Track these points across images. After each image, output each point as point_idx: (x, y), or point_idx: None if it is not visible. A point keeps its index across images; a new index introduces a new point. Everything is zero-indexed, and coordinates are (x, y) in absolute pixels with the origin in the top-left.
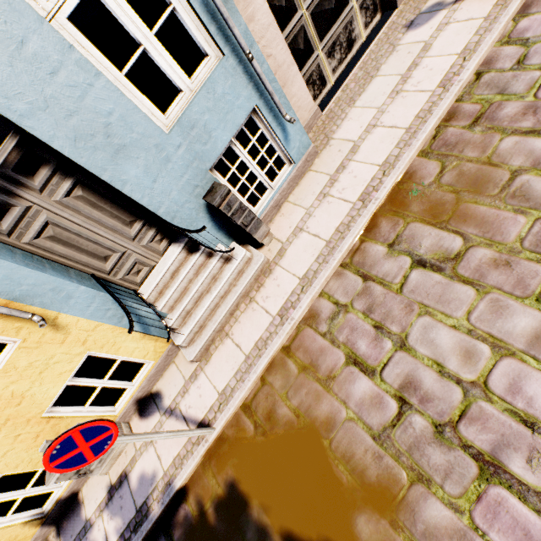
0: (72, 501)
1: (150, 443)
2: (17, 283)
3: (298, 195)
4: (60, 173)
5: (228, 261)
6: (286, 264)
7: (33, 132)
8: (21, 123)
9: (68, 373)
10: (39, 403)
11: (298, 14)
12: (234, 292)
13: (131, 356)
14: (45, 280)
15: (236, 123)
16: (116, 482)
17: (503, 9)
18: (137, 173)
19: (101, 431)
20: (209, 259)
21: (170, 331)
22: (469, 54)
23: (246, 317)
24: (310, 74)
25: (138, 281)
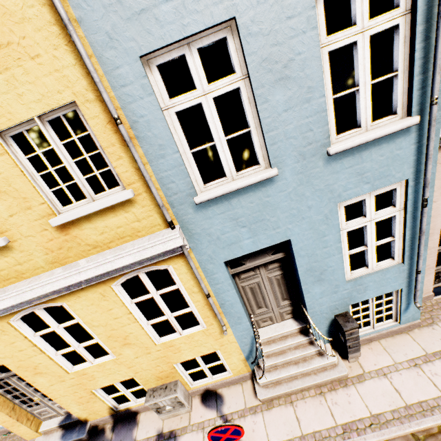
0: (131, 415)
1: (201, 428)
2: (231, 307)
3: (390, 345)
4: (280, 267)
5: (320, 355)
6: (361, 390)
7: (297, 262)
8: (296, 258)
9: (202, 353)
10: (179, 358)
11: None
12: (313, 378)
13: (229, 365)
14: (240, 311)
15: (383, 291)
16: (166, 432)
17: None
18: (317, 291)
19: (237, 433)
20: (309, 344)
21: (256, 366)
22: None
23: (312, 403)
24: (438, 271)
25: (261, 325)
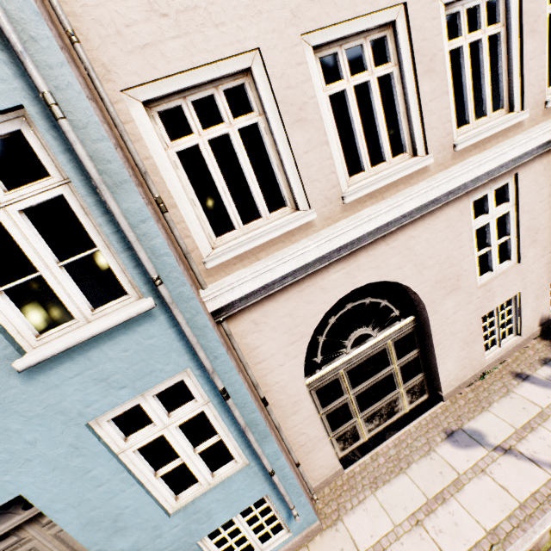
0: None
1: None
2: None
3: None
4: None
5: None
6: None
7: (57, 520)
8: (52, 515)
9: None
10: None
11: (344, 396)
12: None
13: None
14: None
15: (241, 507)
16: None
17: (540, 511)
18: (124, 545)
19: None
20: None
21: None
22: (497, 544)
23: None
24: (344, 432)
25: None
